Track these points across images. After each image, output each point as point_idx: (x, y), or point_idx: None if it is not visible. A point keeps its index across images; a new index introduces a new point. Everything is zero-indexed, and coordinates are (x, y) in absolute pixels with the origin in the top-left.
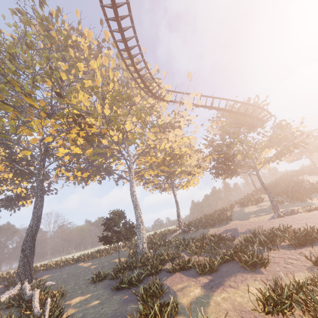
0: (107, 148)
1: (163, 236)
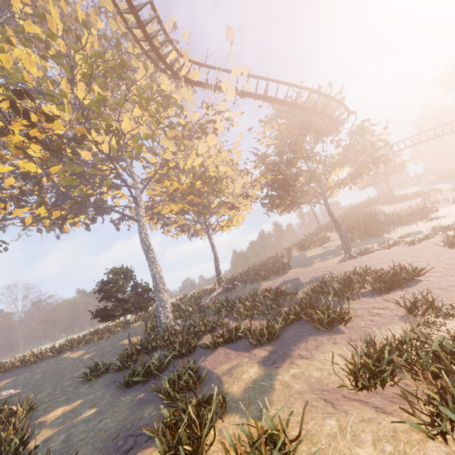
0: (93, 168)
1: (196, 299)
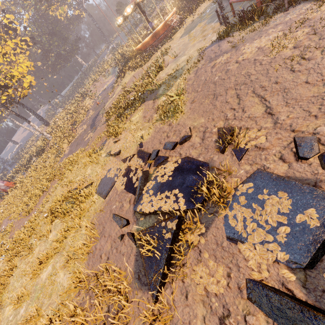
0: None
1: None
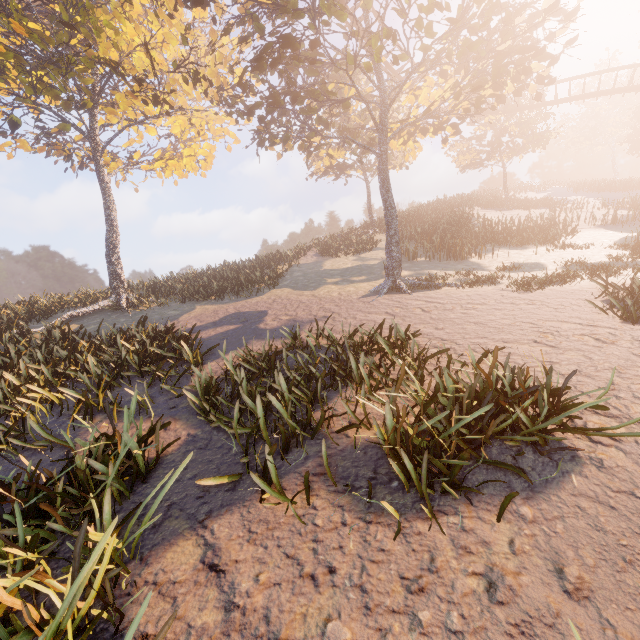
0: None
1: (43, 313)
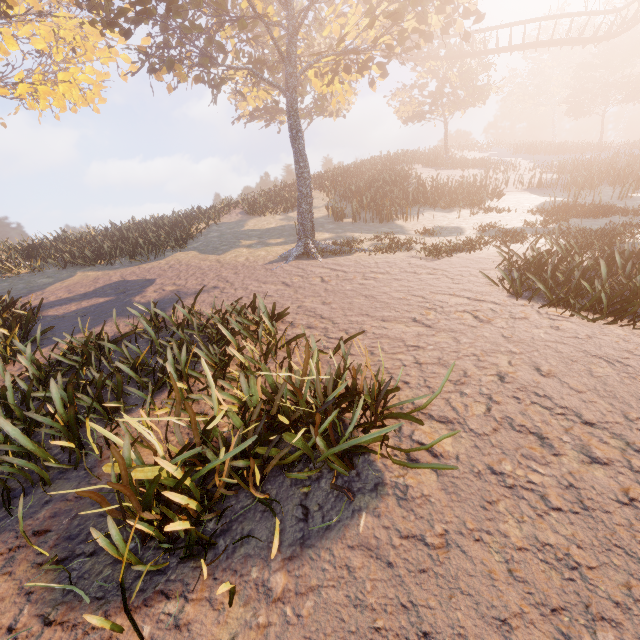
0: None
1: None
